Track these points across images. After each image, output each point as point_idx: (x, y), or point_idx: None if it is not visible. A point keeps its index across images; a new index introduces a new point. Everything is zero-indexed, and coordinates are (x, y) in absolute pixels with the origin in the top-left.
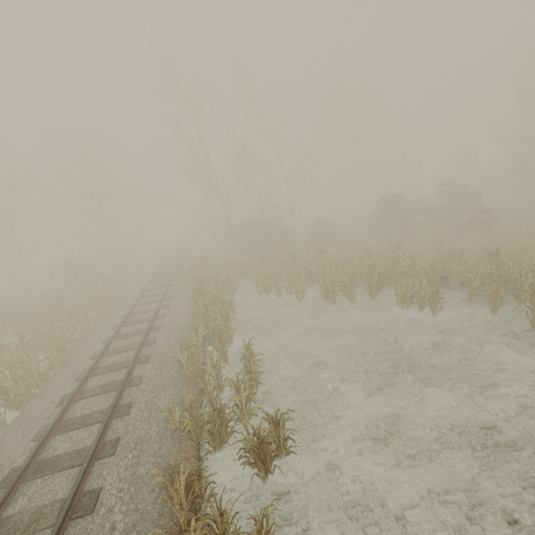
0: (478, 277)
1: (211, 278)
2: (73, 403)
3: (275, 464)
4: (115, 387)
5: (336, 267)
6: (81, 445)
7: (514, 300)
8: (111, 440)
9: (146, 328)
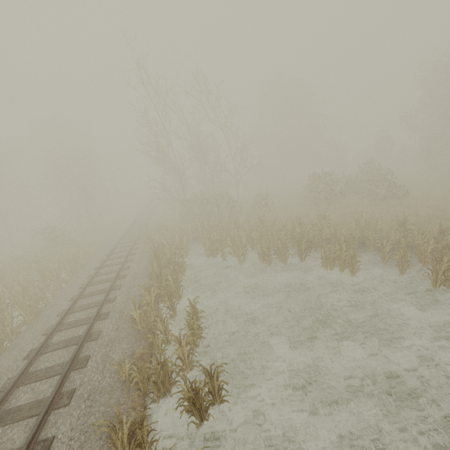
0: (389, 243)
1: (167, 243)
2: (39, 356)
3: (209, 412)
4: (76, 341)
5: (272, 233)
6: (41, 395)
7: (419, 262)
8: (67, 392)
9: (108, 287)
